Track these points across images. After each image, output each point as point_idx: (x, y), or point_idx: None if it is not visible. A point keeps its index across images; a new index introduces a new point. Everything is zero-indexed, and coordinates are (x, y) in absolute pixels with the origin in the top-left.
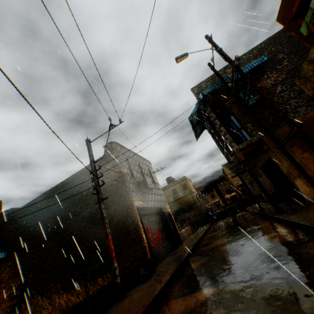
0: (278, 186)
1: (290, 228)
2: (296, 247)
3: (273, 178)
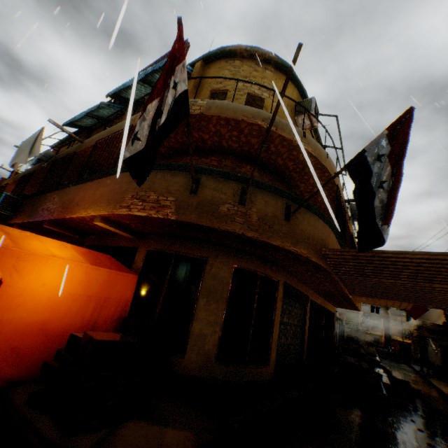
0: (443, 365)
1: (423, 380)
2: (416, 381)
3: (443, 358)
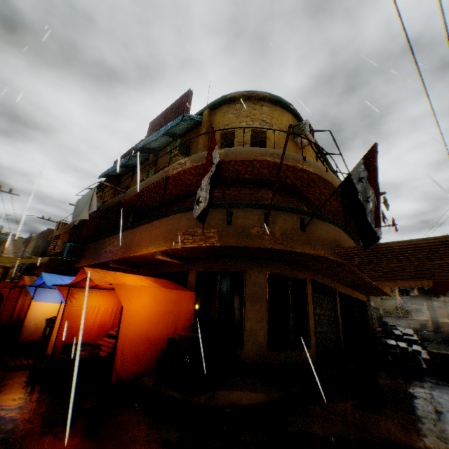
0: None
1: None
2: None
3: None
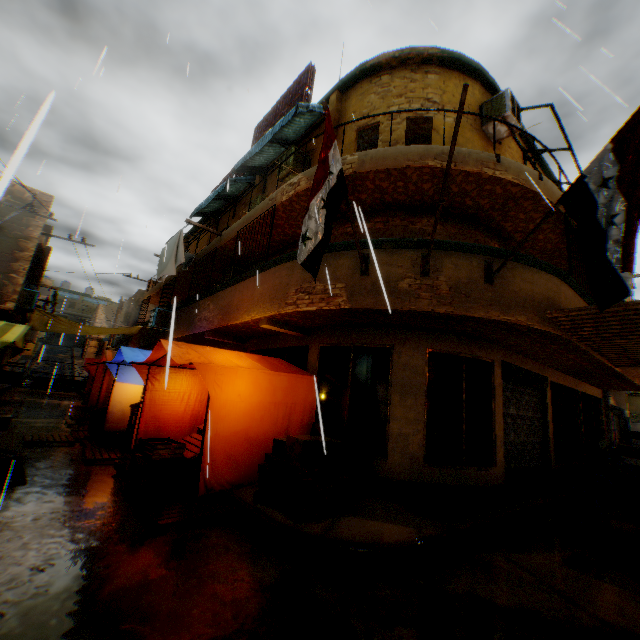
0: None
1: None
2: None
3: None
